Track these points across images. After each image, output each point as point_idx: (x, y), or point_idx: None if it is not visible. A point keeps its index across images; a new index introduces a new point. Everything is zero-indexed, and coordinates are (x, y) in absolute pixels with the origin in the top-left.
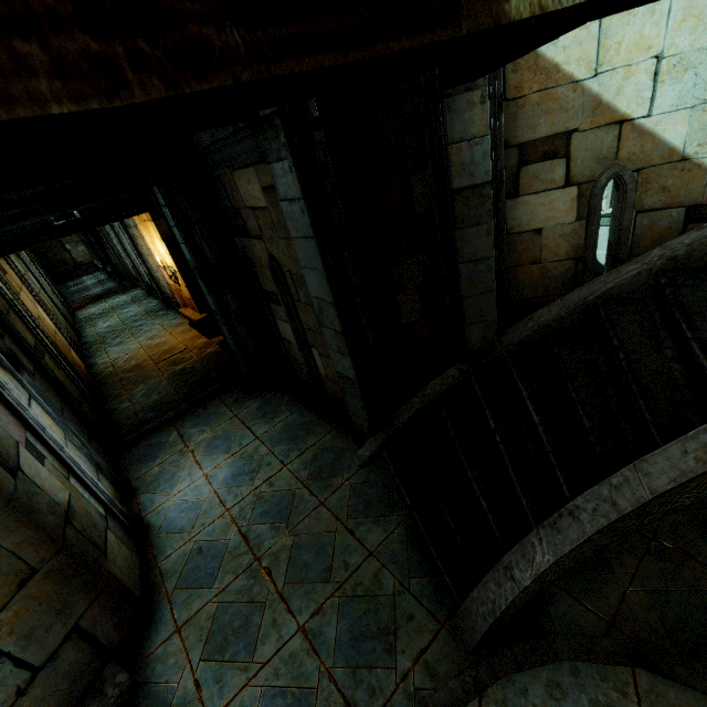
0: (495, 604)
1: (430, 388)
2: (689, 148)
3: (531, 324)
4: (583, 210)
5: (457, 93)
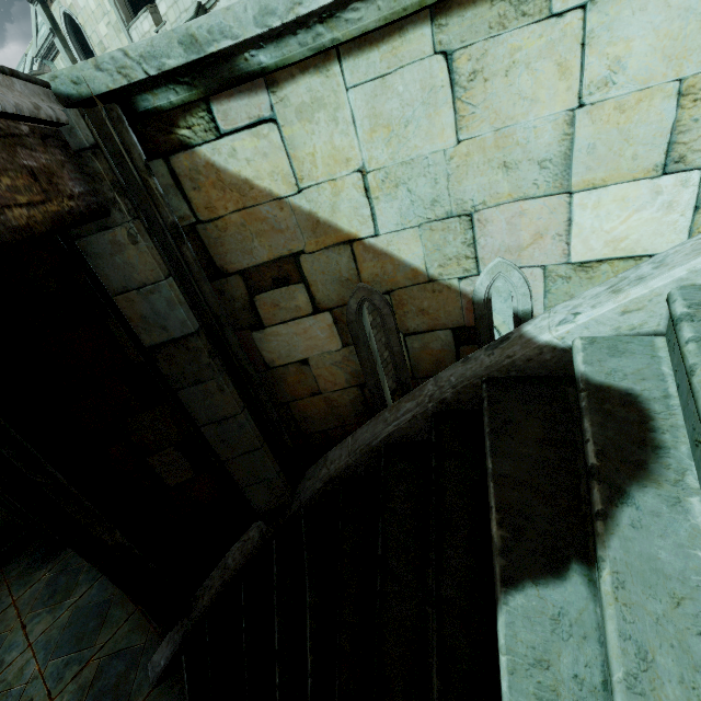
0: None
1: (231, 555)
2: (432, 269)
3: (324, 471)
4: (347, 335)
5: (89, 233)
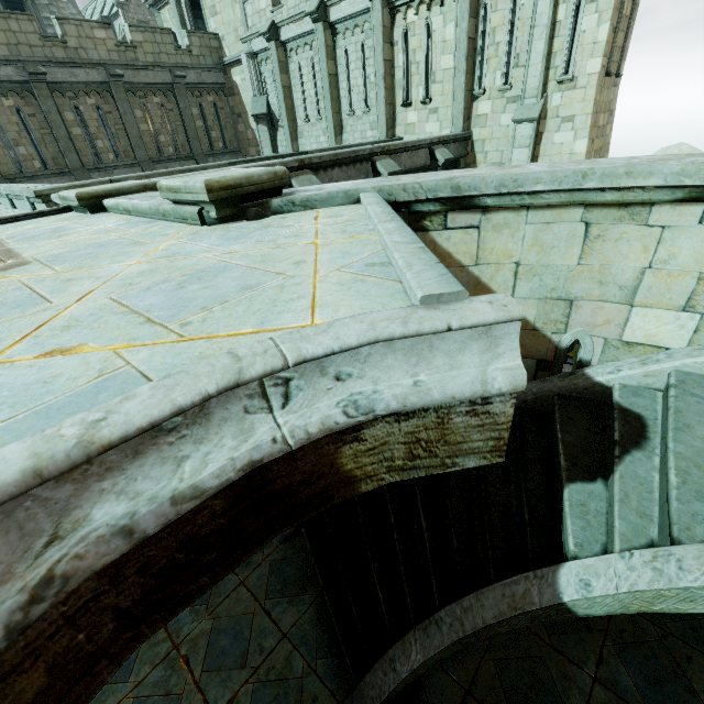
0: (381, 690)
1: None
2: (538, 323)
3: None
4: None
5: None
